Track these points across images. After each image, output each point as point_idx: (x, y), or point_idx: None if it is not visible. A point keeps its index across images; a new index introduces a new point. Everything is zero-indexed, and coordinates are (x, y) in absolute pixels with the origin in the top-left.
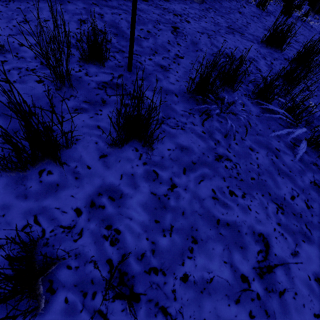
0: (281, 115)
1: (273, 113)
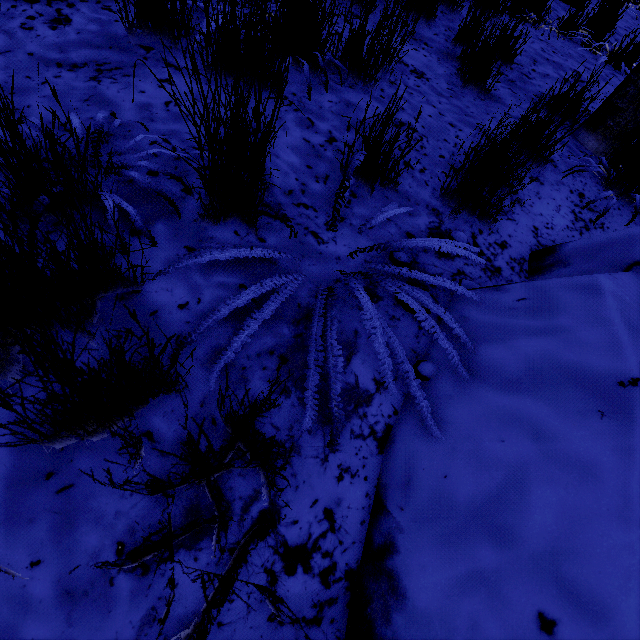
0: (585, 38)
1: (577, 44)
